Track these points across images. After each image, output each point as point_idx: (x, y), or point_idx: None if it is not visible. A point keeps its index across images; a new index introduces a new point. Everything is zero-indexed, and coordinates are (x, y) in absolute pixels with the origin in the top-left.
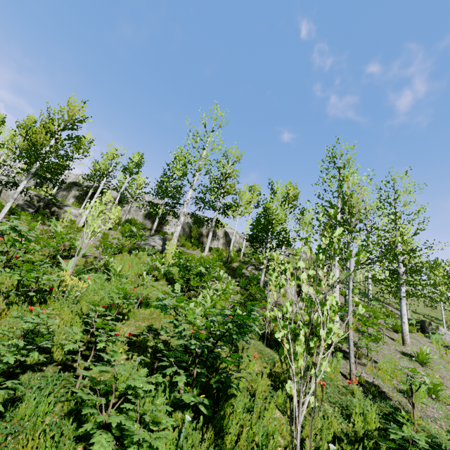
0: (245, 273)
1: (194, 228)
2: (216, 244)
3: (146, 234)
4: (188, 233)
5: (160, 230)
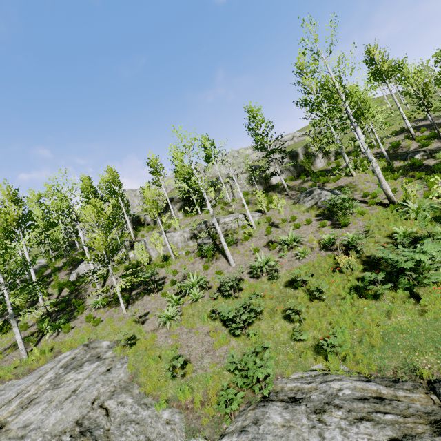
0: (425, 164)
1: (304, 162)
2: (319, 161)
3: (279, 196)
4: (295, 170)
5: (270, 186)
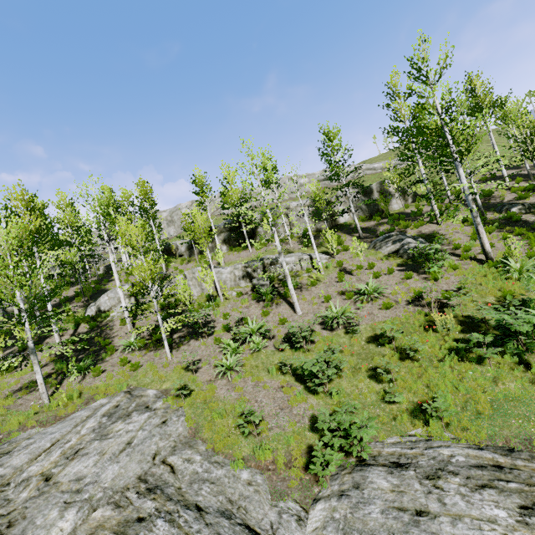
0: (523, 219)
1: (381, 201)
2: (395, 202)
3: (349, 238)
4: (367, 210)
5: (336, 224)
